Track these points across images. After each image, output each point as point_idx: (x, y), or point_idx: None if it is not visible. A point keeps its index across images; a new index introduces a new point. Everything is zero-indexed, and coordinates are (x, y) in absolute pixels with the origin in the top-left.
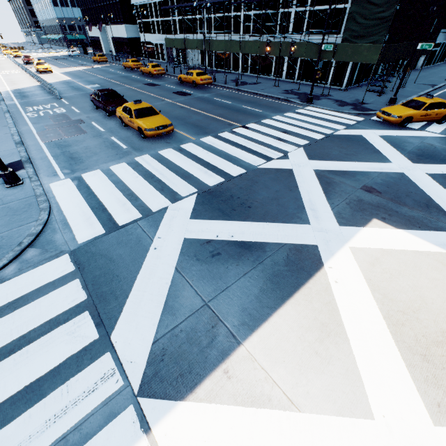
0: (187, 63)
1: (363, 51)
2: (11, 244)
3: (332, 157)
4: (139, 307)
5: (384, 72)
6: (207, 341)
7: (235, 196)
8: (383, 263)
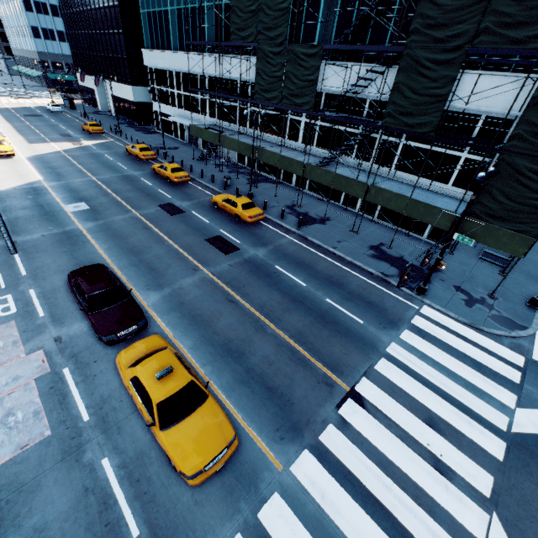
0: (219, 162)
1: (501, 237)
2: None
3: None
4: None
5: None
6: None
7: None
8: None
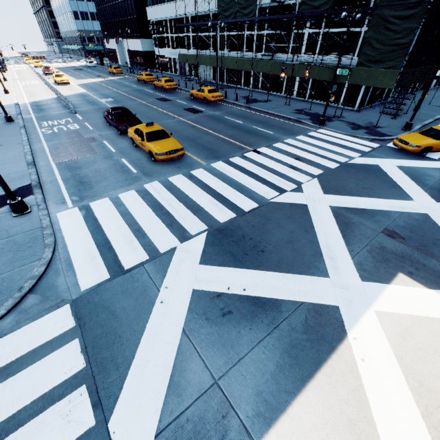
0: (198, 78)
1: (379, 76)
2: (11, 289)
3: (348, 191)
4: (142, 383)
5: (397, 93)
6: (217, 438)
7: (247, 237)
8: (415, 336)
